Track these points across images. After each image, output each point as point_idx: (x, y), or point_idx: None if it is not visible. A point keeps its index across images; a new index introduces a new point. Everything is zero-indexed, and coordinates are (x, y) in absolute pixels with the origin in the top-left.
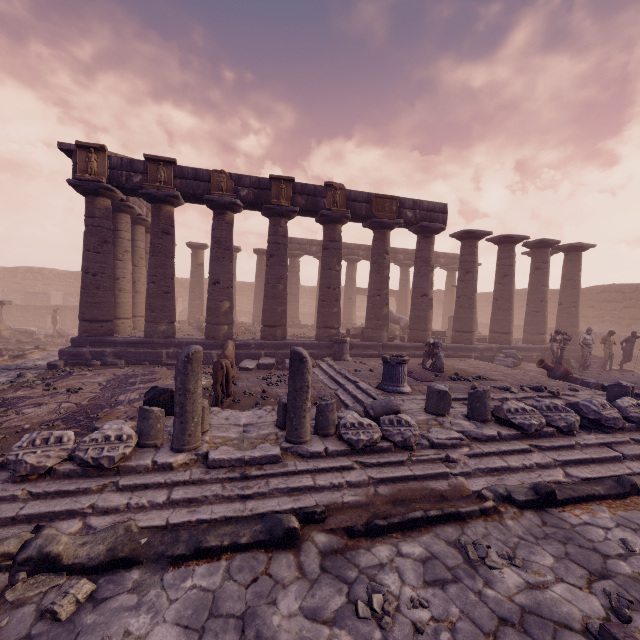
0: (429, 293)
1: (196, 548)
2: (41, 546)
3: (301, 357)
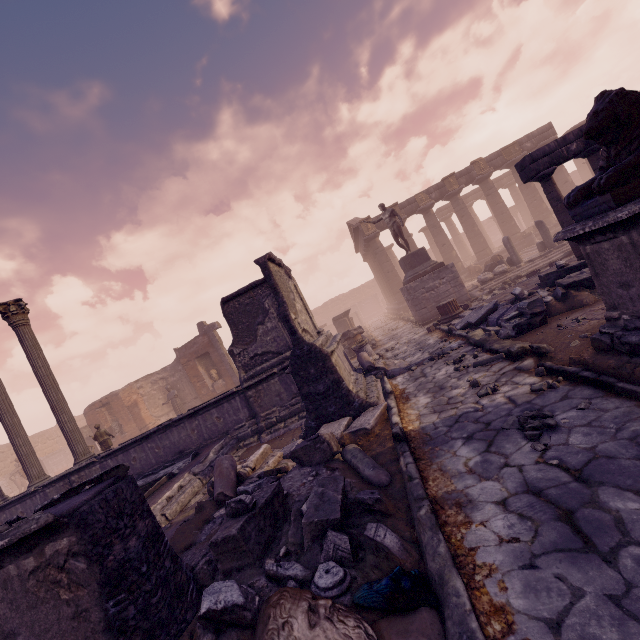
0: (568, 179)
1: (549, 263)
2: (514, 276)
3: (540, 221)
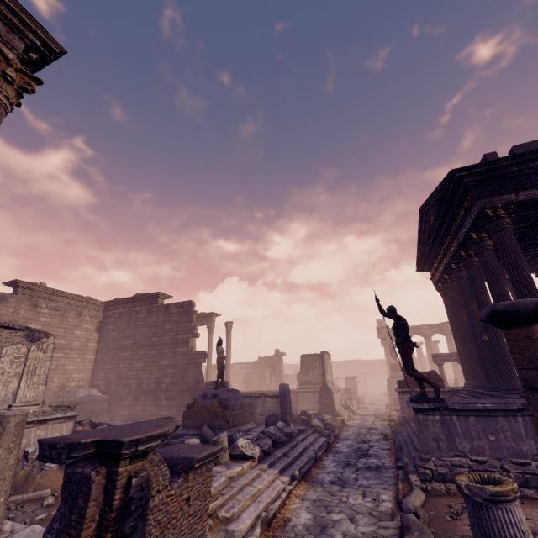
0: None
1: None
2: None
3: None
